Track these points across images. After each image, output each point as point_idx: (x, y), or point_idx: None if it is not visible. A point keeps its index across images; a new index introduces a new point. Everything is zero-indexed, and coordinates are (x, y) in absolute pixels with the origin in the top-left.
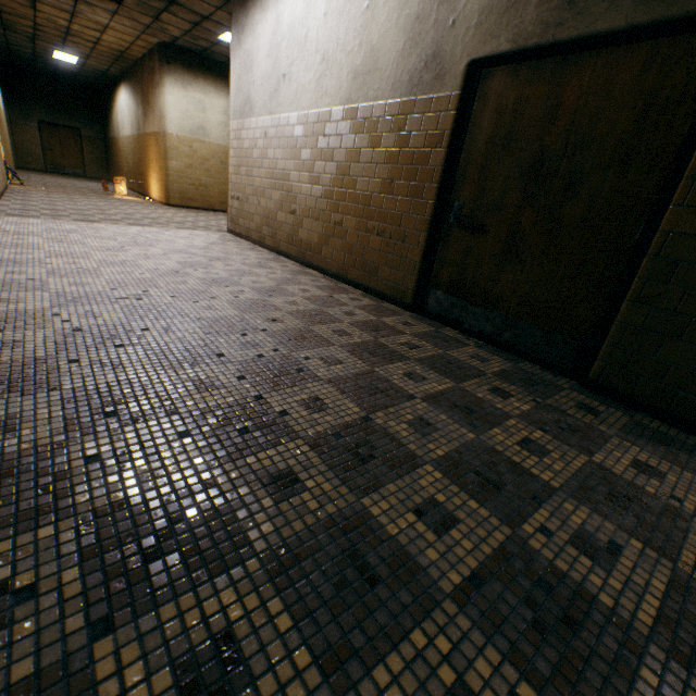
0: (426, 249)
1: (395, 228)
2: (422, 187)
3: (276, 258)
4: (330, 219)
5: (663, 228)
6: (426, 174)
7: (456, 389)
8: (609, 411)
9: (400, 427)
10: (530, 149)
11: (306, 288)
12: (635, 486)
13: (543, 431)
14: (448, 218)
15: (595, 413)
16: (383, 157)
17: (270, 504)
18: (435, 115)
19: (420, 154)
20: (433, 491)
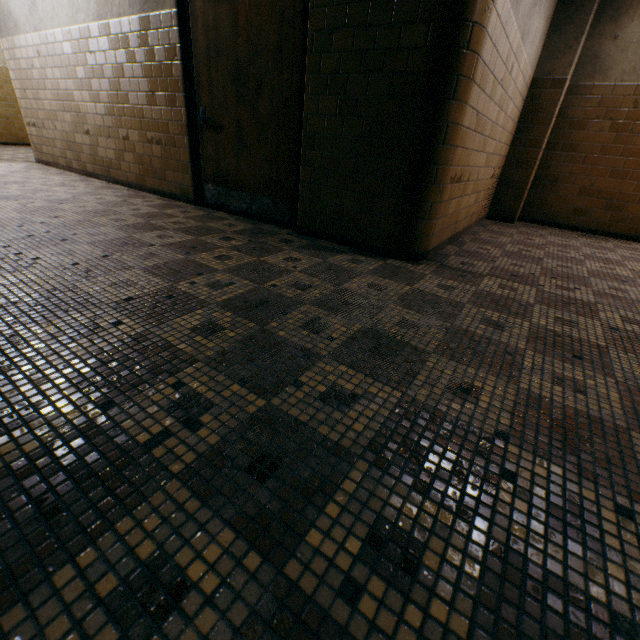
0: (192, 150)
1: (167, 136)
2: (175, 97)
3: (84, 179)
4: (118, 134)
5: (305, 112)
6: (174, 85)
7: (193, 240)
8: (301, 241)
9: (130, 258)
10: (231, 59)
11: (103, 197)
12: (275, 266)
13: (241, 252)
14: (199, 121)
15: (289, 243)
16: (141, 71)
17: (5, 290)
18: (166, 31)
19: (165, 67)
20: (131, 277)
